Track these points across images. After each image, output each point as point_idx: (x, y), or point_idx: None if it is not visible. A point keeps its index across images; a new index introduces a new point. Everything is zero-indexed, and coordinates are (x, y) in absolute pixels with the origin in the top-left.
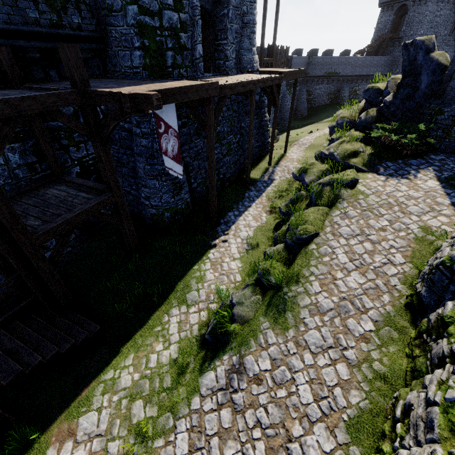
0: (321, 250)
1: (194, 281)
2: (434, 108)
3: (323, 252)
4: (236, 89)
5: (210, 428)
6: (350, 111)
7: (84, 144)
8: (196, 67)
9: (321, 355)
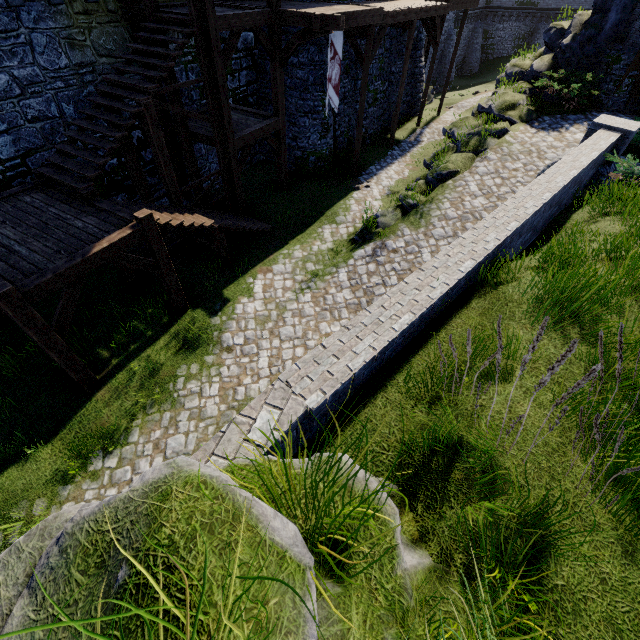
0: (457, 183)
1: (341, 210)
2: (612, 55)
3: (458, 184)
4: (397, 19)
5: (361, 271)
6: (524, 59)
7: (238, 74)
8: None
9: (442, 241)
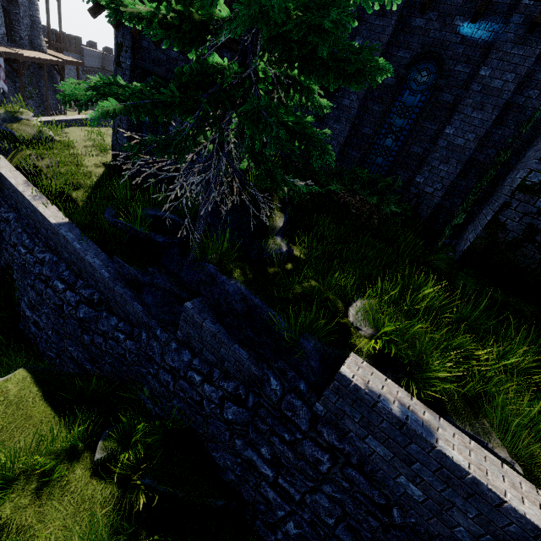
0: None
1: None
2: None
3: None
4: (34, 60)
5: None
6: None
7: None
8: (2, 39)
9: None
